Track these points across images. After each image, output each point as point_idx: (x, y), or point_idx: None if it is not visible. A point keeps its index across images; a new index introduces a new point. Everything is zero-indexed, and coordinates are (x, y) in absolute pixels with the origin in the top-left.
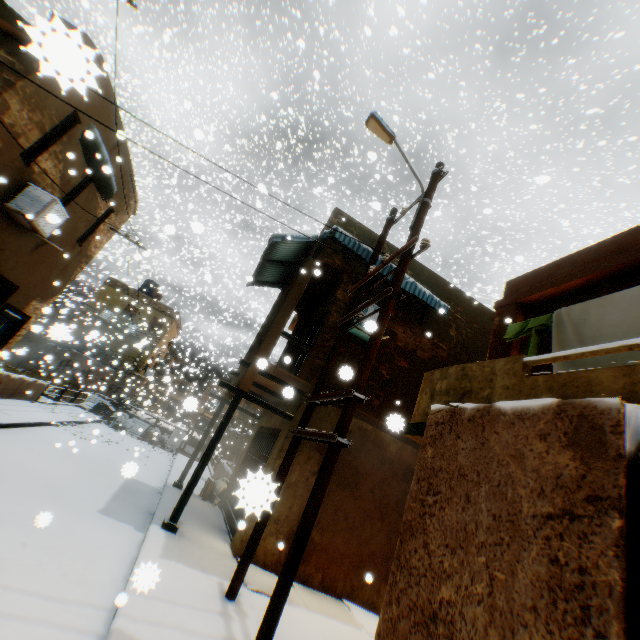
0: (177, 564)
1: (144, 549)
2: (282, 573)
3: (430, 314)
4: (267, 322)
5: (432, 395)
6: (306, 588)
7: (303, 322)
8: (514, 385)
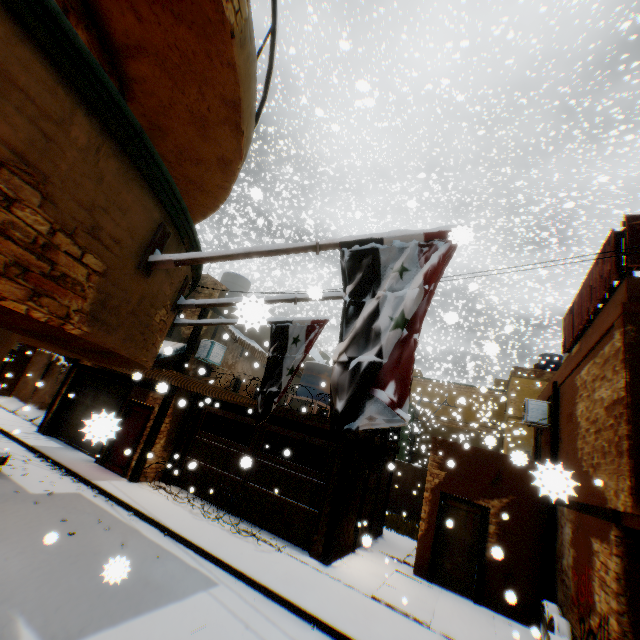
0: None
1: None
2: None
3: None
4: None
5: None
6: (5, 396)
7: None
8: None
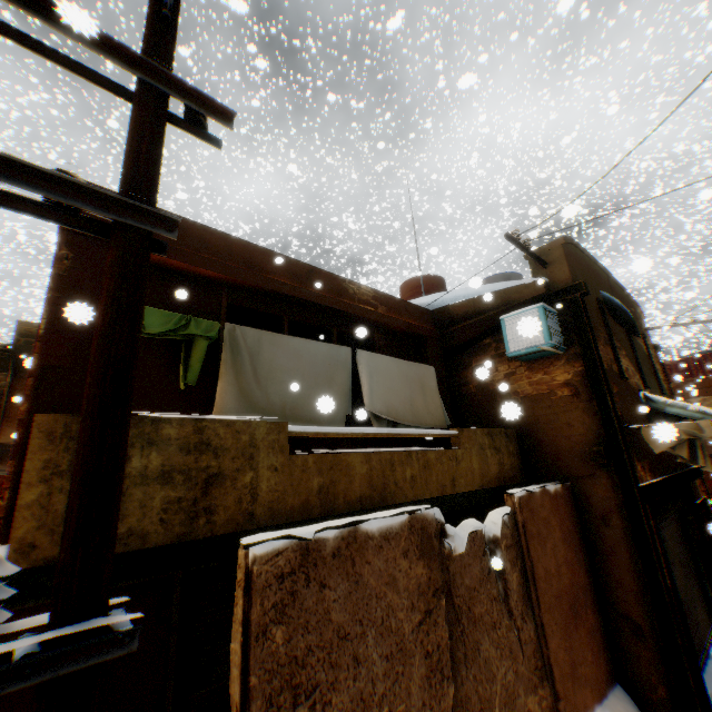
0: None
1: None
2: None
3: None
4: None
5: None
6: None
7: None
8: (285, 466)
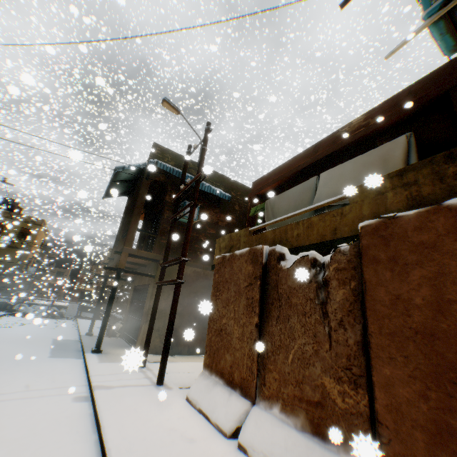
0: (110, 363)
1: (89, 362)
2: (165, 342)
3: (223, 200)
4: (124, 222)
5: (220, 250)
6: (181, 356)
7: (148, 215)
8: (247, 241)
